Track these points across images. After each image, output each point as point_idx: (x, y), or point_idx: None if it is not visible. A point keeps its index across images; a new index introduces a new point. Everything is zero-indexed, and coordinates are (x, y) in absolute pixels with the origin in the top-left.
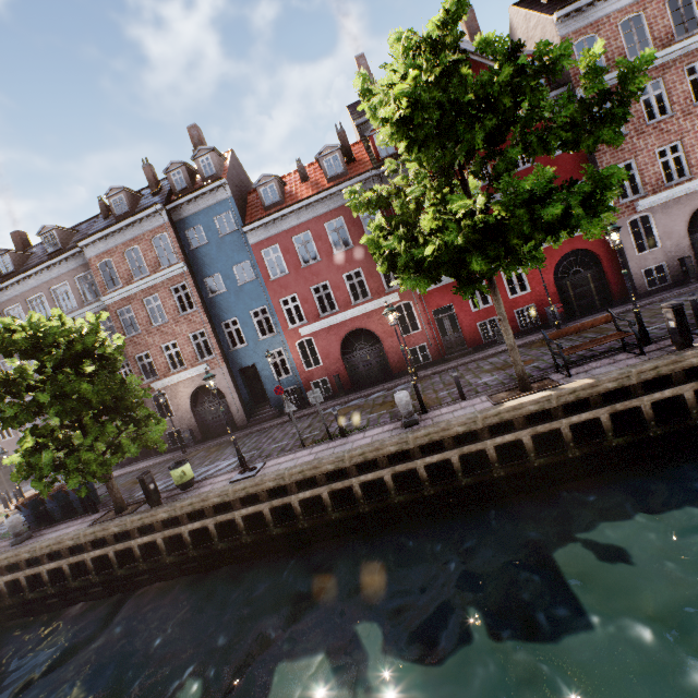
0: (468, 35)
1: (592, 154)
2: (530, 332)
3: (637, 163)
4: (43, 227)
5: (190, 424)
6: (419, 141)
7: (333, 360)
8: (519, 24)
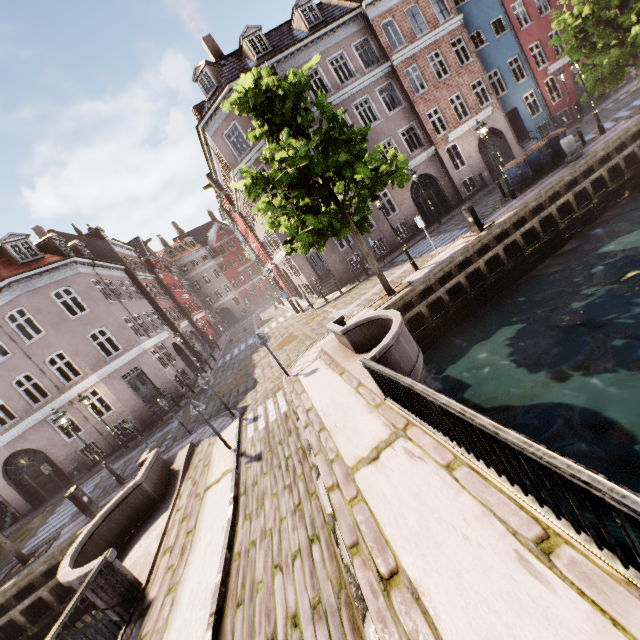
0: None
1: None
2: None
3: None
4: None
5: (480, 169)
6: None
7: (569, 92)
8: None
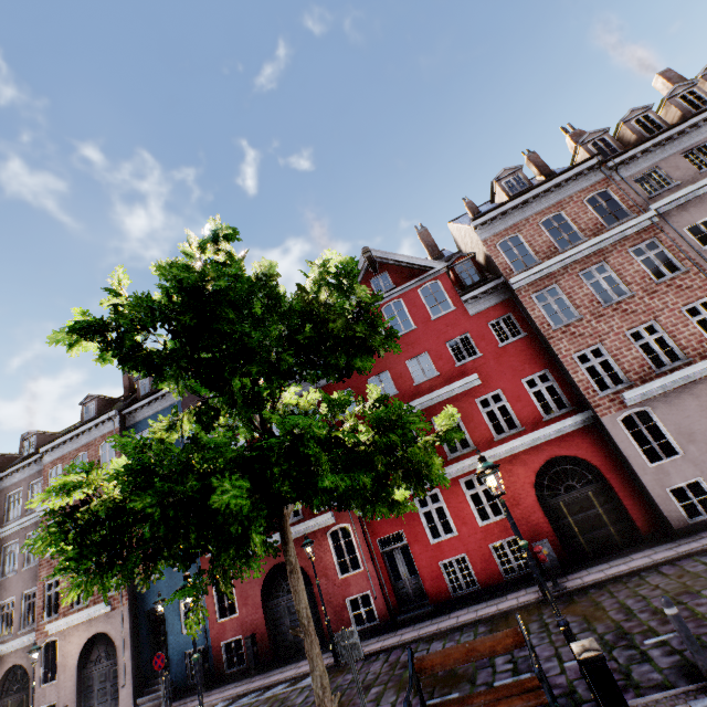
0: (425, 247)
1: (546, 341)
2: (519, 582)
3: (606, 347)
4: (28, 432)
5: (69, 697)
6: (149, 372)
7: (251, 608)
8: (456, 234)
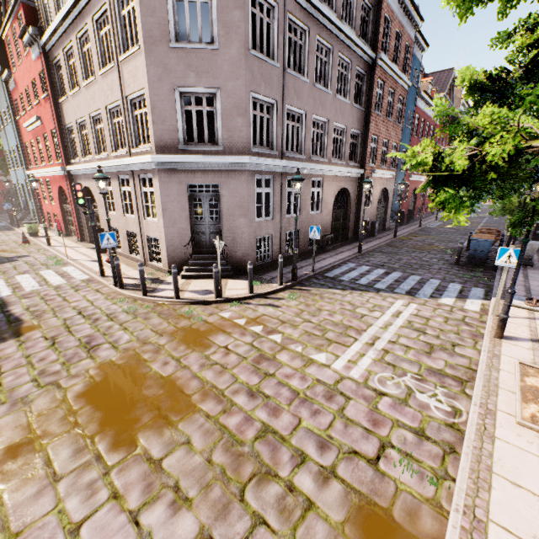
0: None
1: None
2: (428, 214)
3: None
4: None
5: (373, 218)
6: None
7: (408, 201)
8: None
